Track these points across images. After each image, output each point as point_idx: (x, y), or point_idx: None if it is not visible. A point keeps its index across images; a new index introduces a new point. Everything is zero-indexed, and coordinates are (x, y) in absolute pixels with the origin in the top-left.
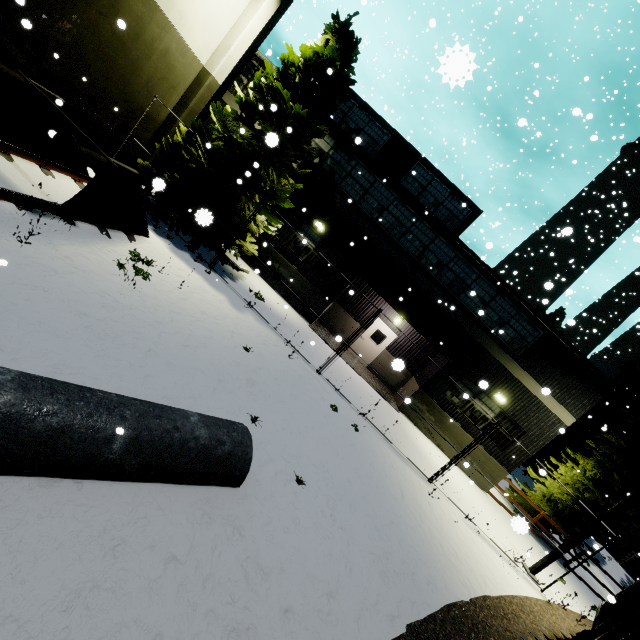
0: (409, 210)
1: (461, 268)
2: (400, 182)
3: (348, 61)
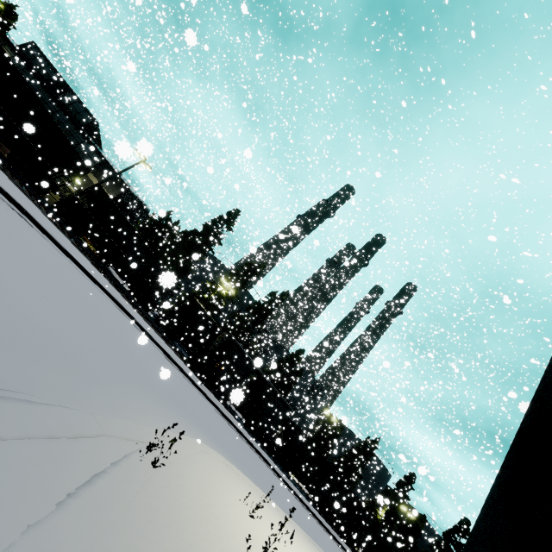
0: (48, 96)
1: (70, 126)
2: (60, 97)
3: (10, 17)
